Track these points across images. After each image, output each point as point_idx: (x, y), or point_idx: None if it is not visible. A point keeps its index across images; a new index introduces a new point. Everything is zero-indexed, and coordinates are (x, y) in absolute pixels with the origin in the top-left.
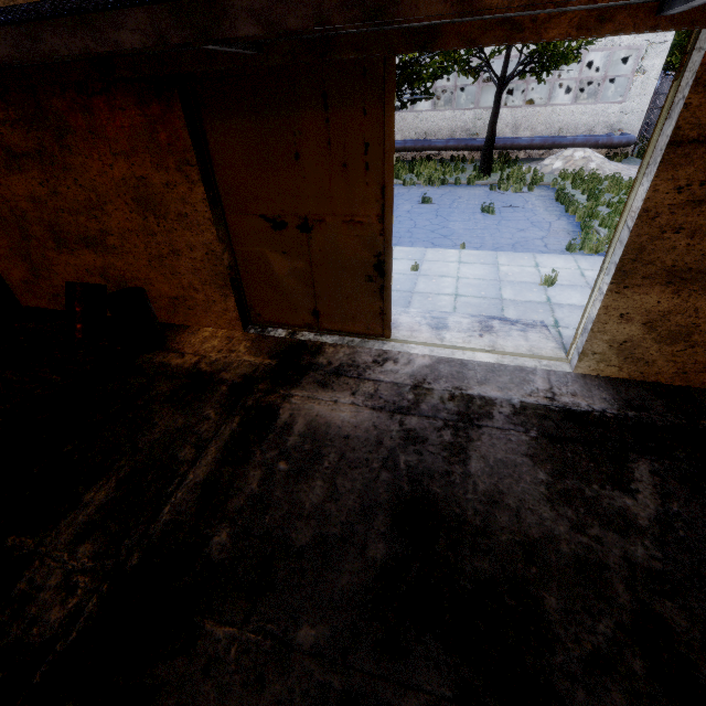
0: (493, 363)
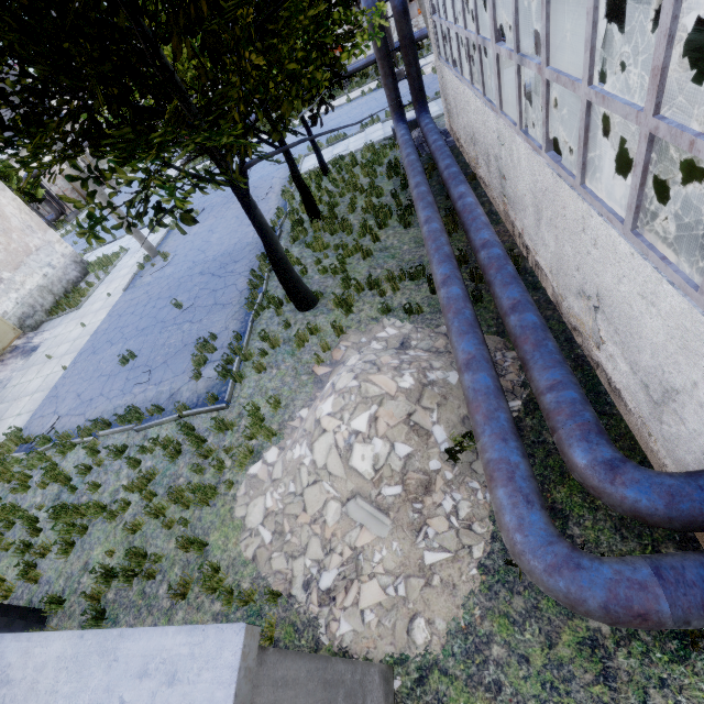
0: None
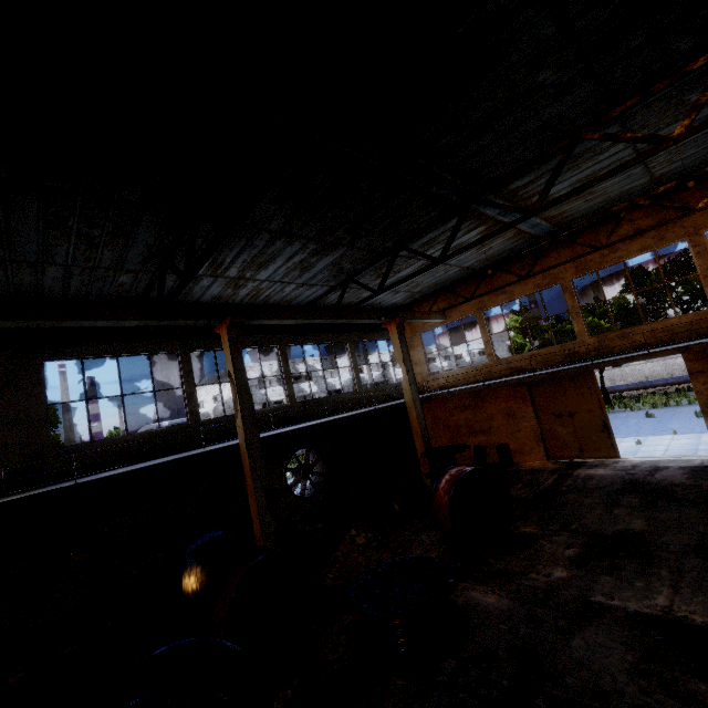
0: (674, 459)
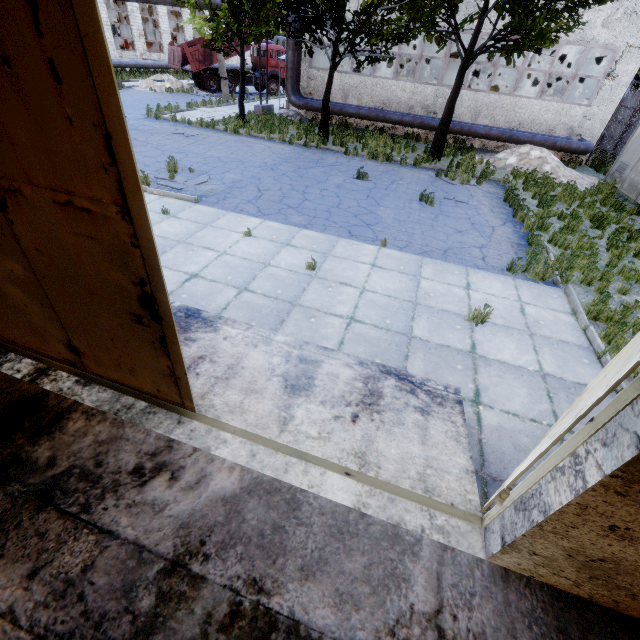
0: (349, 508)
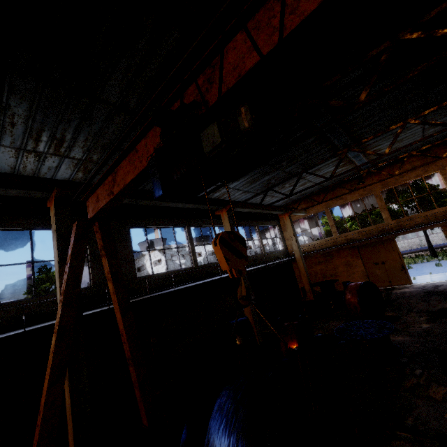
0: (442, 282)
